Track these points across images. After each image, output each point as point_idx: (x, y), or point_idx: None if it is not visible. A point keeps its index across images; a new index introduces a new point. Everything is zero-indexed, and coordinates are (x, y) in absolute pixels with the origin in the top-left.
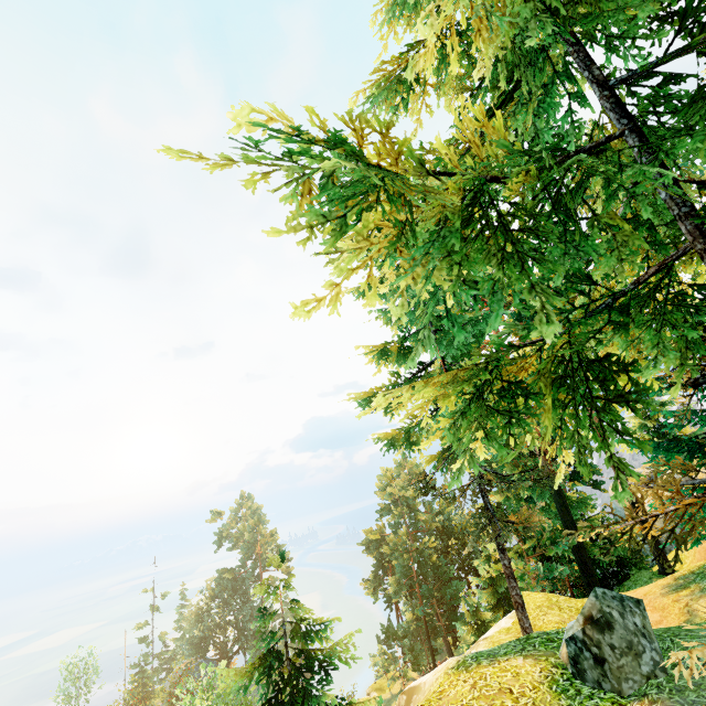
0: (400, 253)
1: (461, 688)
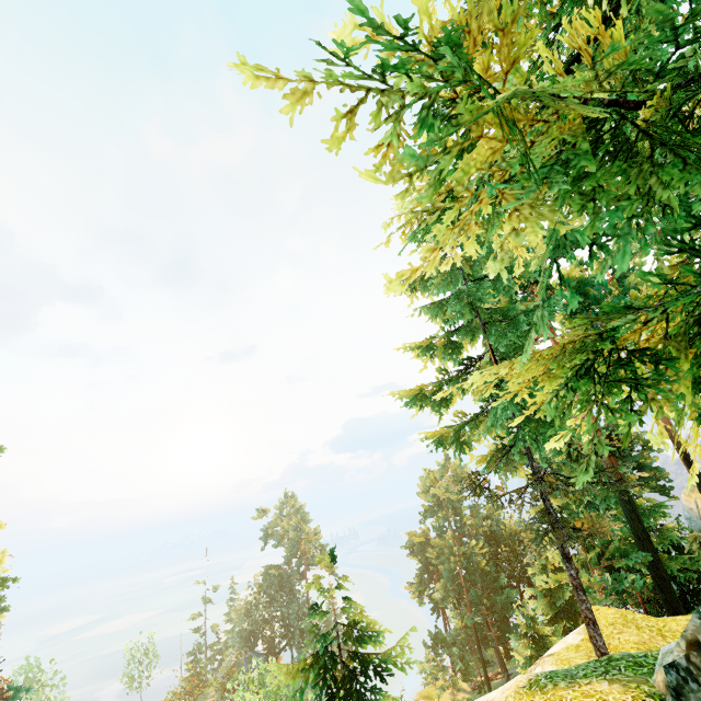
0: (502, 195)
1: None
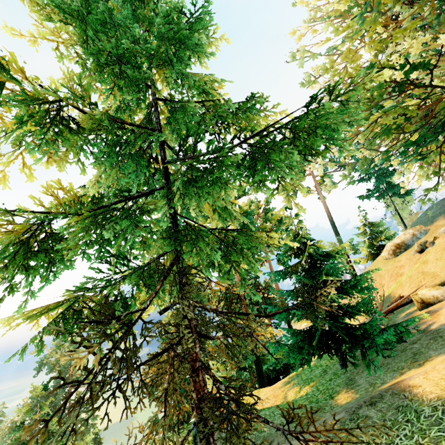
0: None
1: None
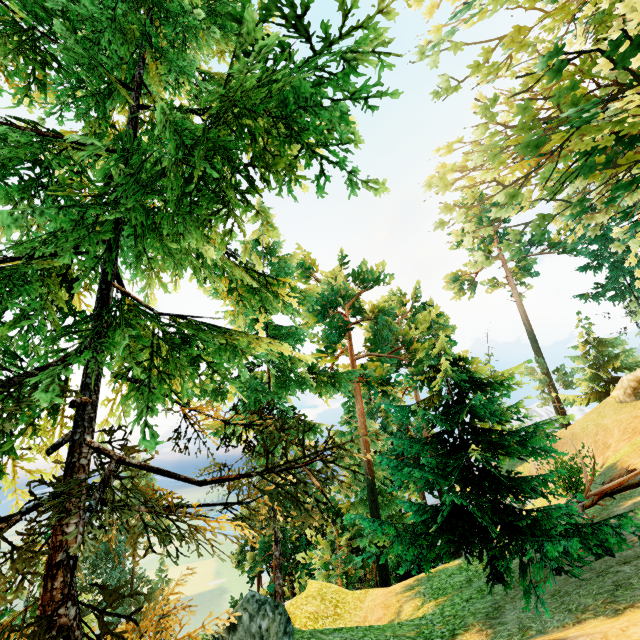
0: None
1: None
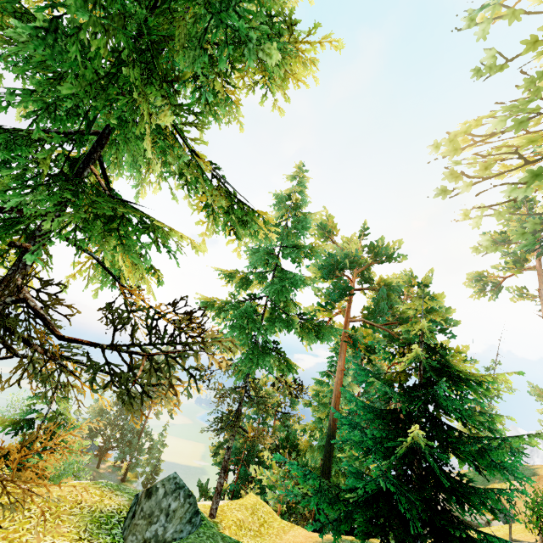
0: None
1: (65, 489)
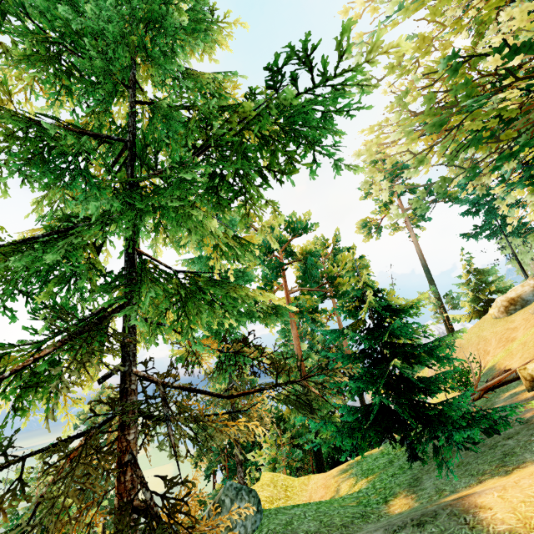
0: None
1: None
